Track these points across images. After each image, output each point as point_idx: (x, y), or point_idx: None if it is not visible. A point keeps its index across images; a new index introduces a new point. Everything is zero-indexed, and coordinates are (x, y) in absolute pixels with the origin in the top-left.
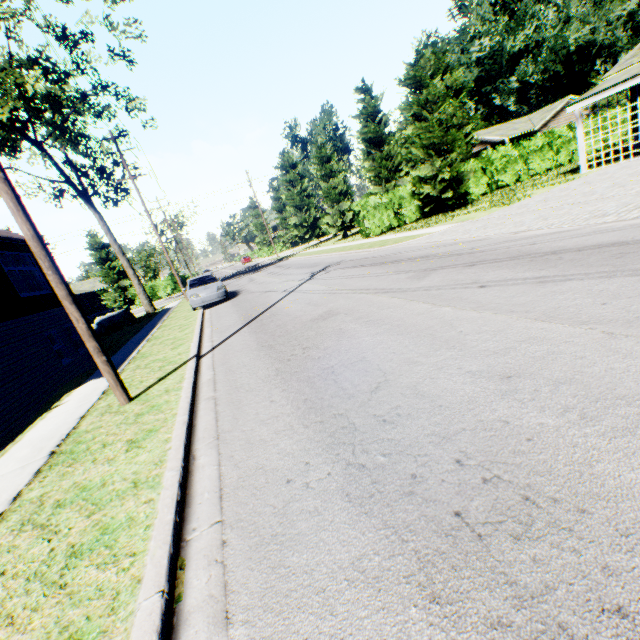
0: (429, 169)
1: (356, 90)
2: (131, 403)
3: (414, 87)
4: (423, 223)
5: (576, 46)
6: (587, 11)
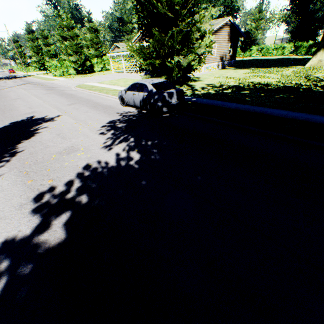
0: (74, 59)
1: (55, 14)
2: None
3: (67, 29)
4: (72, 76)
5: None
6: None
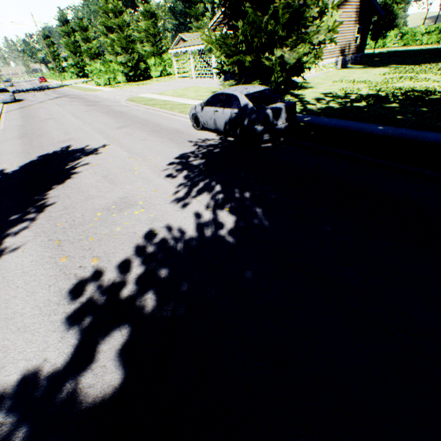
0: (124, 59)
1: None
2: None
3: (114, 15)
4: (120, 85)
5: None
6: None
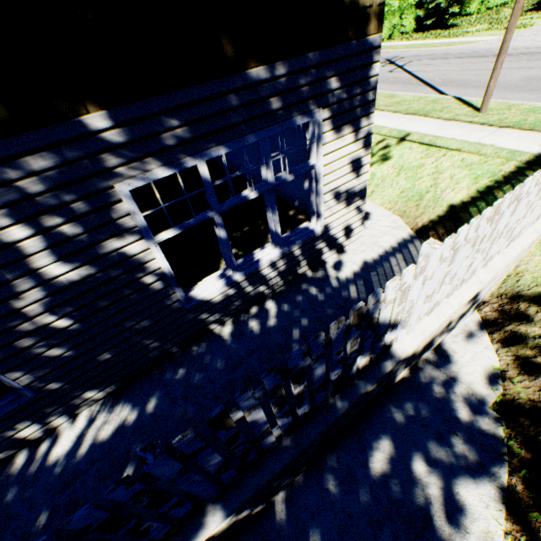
0: None
1: None
2: (488, 112)
3: None
4: (430, 36)
5: None
6: None
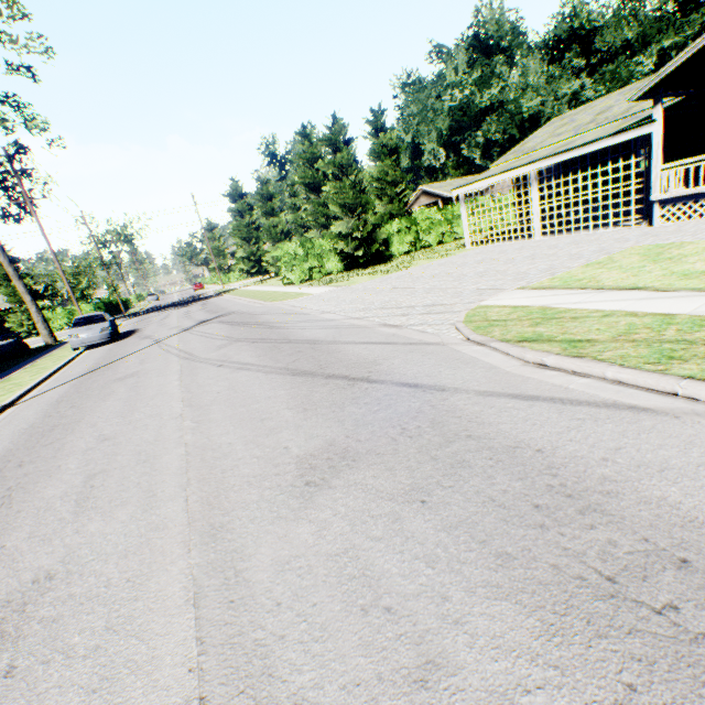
0: (345, 226)
1: (296, 134)
2: None
3: (332, 148)
4: (335, 277)
5: (529, 114)
6: (538, 84)
